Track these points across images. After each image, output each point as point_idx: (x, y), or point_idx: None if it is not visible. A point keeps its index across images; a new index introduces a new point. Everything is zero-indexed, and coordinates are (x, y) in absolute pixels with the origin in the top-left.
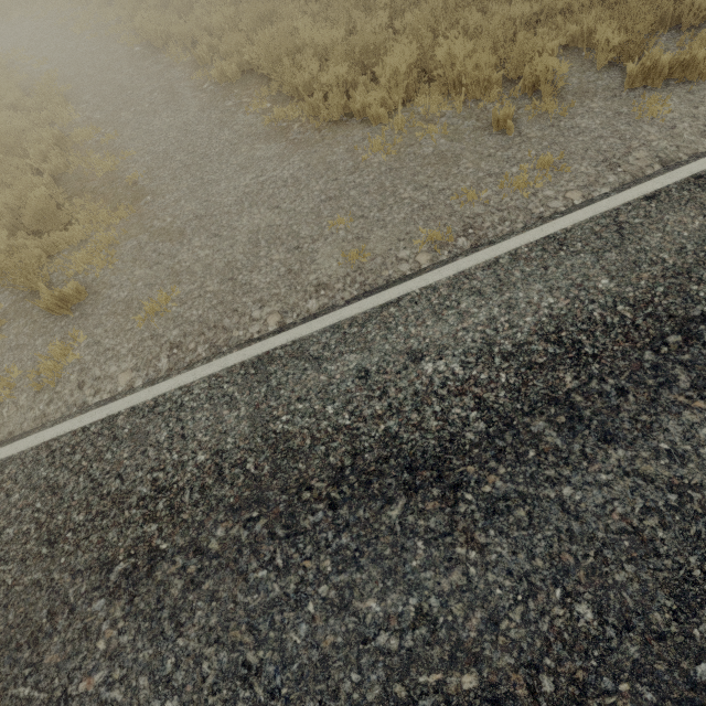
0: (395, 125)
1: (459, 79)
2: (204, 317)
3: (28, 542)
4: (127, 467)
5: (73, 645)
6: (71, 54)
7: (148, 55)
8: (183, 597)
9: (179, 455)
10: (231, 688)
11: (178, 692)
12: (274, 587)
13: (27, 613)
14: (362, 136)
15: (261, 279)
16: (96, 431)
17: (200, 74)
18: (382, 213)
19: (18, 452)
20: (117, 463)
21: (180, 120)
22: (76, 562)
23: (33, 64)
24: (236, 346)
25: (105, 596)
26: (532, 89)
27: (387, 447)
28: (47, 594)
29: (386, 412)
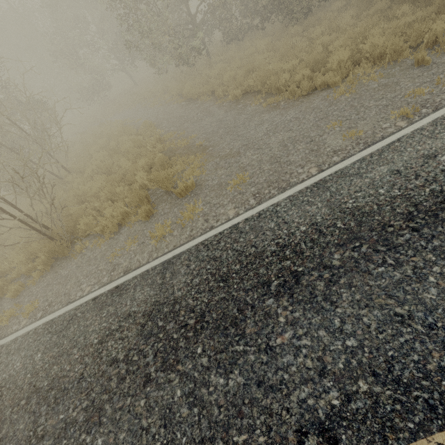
0: (348, 82)
1: (380, 55)
2: (267, 179)
3: (209, 282)
4: (256, 241)
5: (262, 322)
6: (151, 114)
7: (189, 103)
8: (328, 289)
9: (287, 230)
10: (393, 328)
11: (351, 335)
12: (394, 274)
13: (223, 312)
14: (327, 93)
15: (296, 157)
16: (228, 232)
17: (220, 101)
18: (359, 115)
19: (185, 249)
20: (248, 241)
21: (216, 119)
22: (244, 285)
23: (135, 121)
24: (296, 184)
25: (272, 297)
26: (431, 45)
27: (438, 197)
28: (233, 302)
29: (425, 183)
